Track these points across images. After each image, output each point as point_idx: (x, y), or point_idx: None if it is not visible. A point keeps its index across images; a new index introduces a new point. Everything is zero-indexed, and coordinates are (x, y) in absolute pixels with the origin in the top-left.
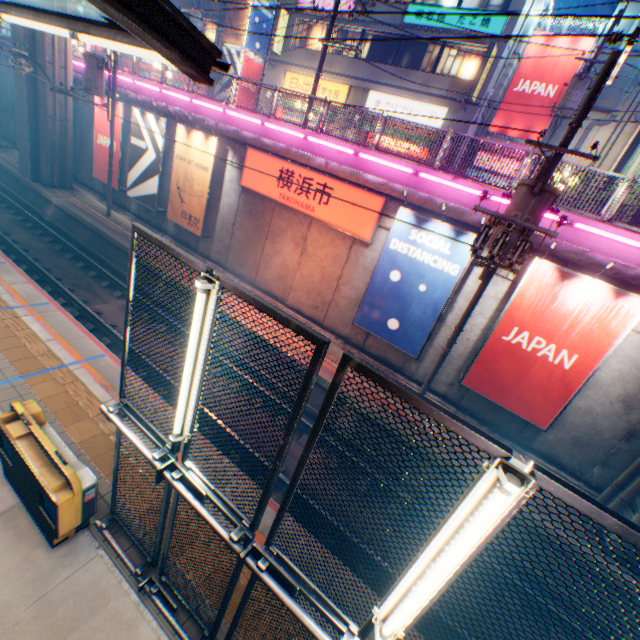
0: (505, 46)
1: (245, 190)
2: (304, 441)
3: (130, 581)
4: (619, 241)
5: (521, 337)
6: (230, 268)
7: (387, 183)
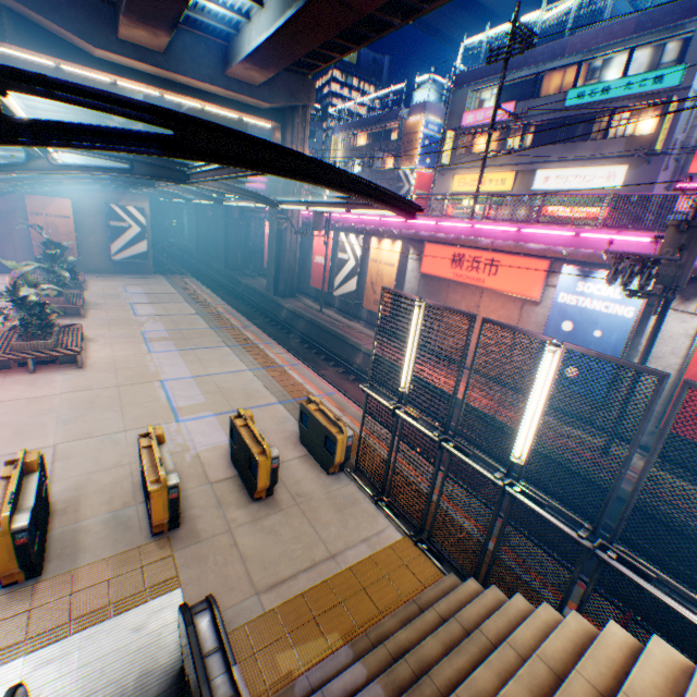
0: (687, 92)
1: (423, 275)
2: None
3: (369, 499)
4: None
5: None
6: None
7: (549, 248)
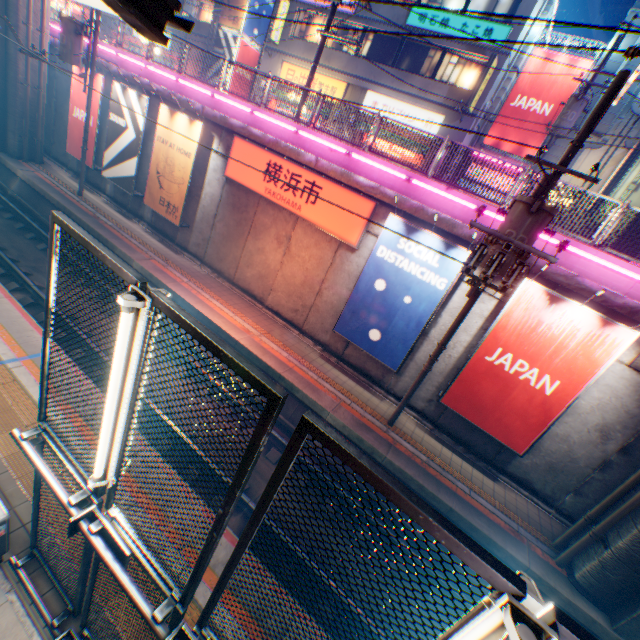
0: (506, 59)
1: (229, 181)
2: (272, 455)
3: (43, 635)
4: (609, 268)
5: (504, 359)
6: (208, 262)
7: (378, 187)
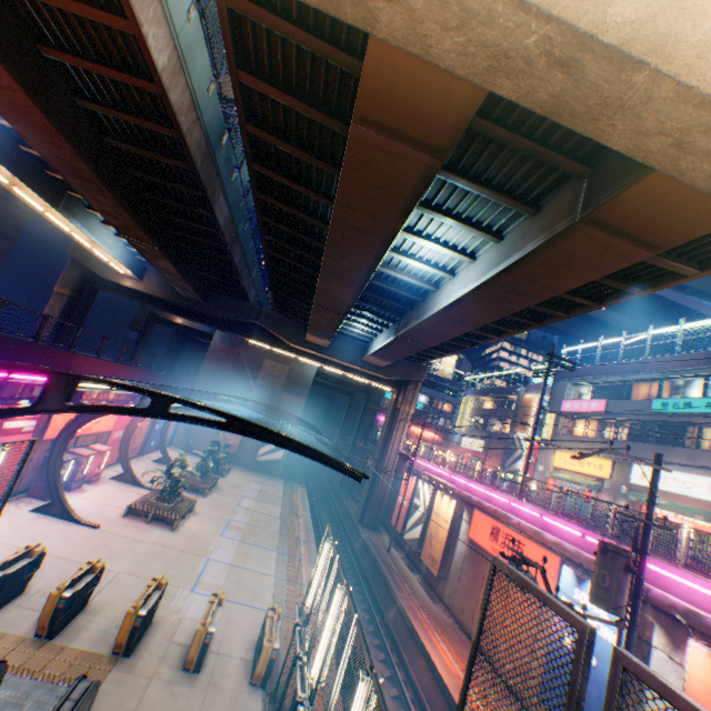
0: None
1: (470, 539)
2: None
3: None
4: None
5: None
6: (454, 611)
7: (558, 541)
